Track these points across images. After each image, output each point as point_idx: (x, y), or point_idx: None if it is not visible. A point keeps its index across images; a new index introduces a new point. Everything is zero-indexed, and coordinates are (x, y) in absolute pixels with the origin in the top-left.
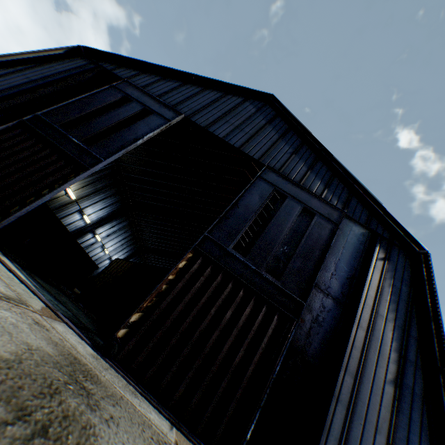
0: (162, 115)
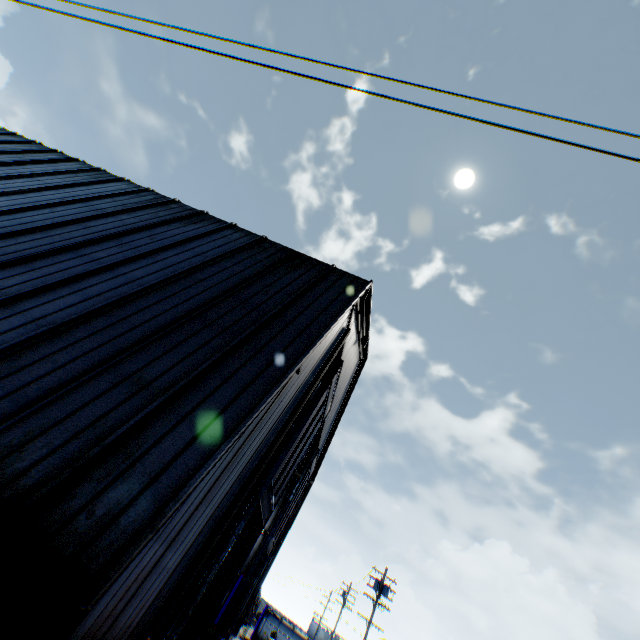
0: (323, 419)
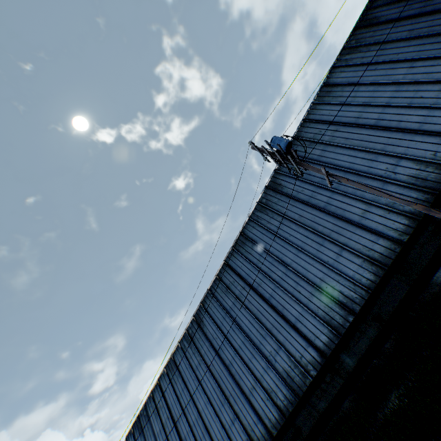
0: None
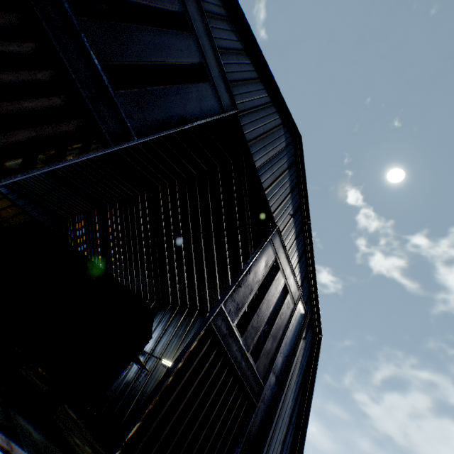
0: (219, 95)
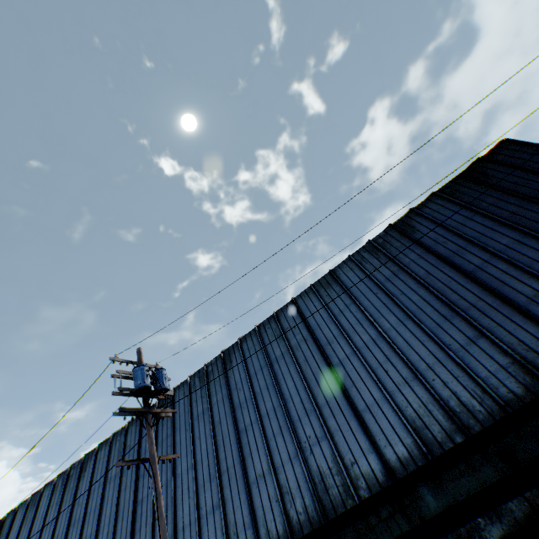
0: None
